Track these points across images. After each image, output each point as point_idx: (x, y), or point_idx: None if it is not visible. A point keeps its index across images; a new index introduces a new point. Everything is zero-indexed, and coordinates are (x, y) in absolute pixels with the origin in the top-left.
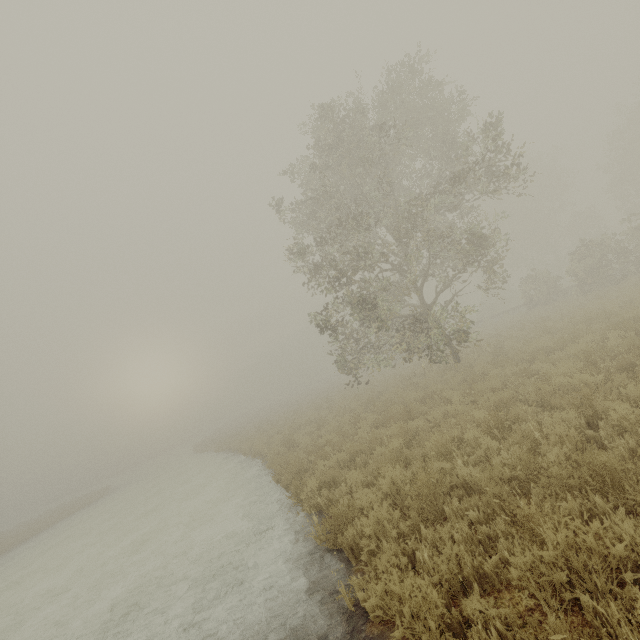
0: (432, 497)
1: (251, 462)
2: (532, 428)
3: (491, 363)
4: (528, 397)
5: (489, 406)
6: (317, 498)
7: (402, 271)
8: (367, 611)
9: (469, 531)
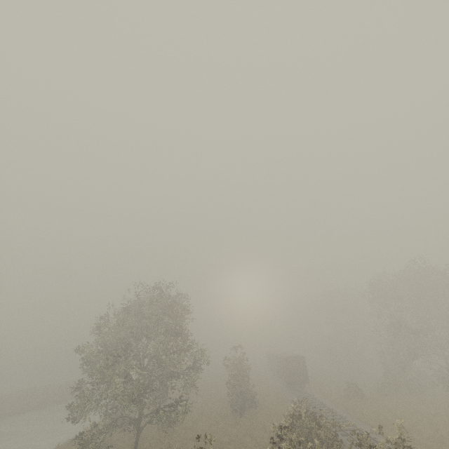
0: None
1: None
2: None
3: None
4: None
5: None
6: None
7: None
8: None
9: None
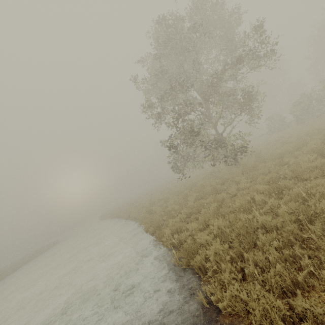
0: (247, 235)
1: (130, 223)
2: (300, 191)
3: (257, 161)
4: (287, 175)
5: (264, 182)
6: (172, 239)
7: (205, 115)
8: (217, 307)
9: (278, 254)
